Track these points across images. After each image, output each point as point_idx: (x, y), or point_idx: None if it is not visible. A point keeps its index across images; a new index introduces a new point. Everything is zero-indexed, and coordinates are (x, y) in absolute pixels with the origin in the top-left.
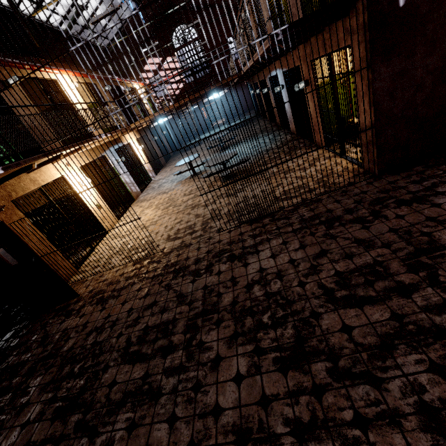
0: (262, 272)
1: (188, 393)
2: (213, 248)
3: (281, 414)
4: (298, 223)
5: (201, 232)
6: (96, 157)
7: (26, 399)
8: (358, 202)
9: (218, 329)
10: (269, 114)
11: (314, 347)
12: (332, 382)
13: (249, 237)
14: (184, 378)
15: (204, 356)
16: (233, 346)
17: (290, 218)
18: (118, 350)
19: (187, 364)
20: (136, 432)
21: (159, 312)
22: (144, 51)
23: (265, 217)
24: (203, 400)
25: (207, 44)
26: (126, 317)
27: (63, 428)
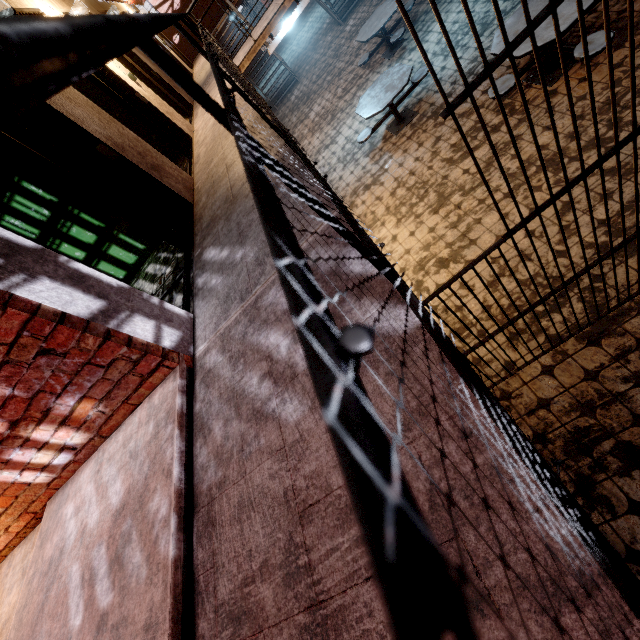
0: None
1: None
2: None
3: None
4: None
5: None
6: None
7: None
8: None
9: None
10: None
11: None
12: None
13: None
14: None
15: None
16: None
17: None
18: None
19: None
20: None
21: None
22: None
23: None
24: None
25: None
26: None
27: None
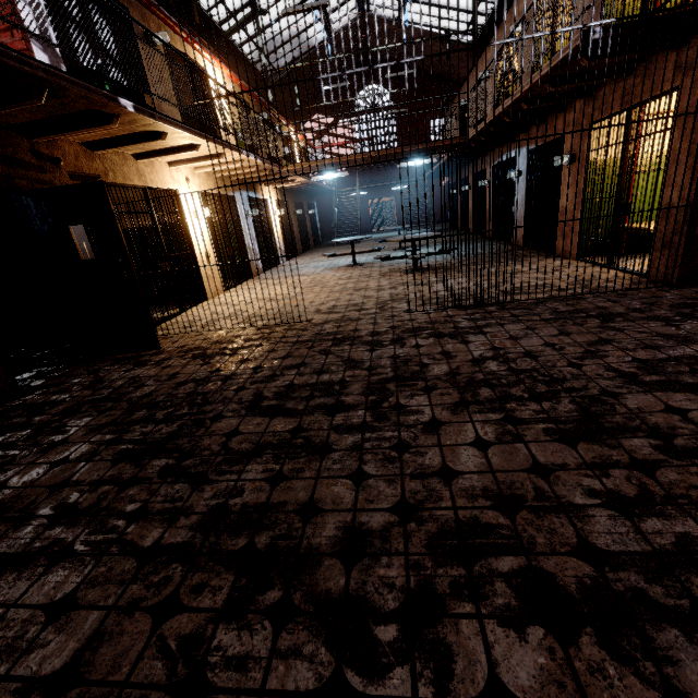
0: (497, 350)
1: (385, 452)
2: (402, 324)
3: (579, 484)
4: (550, 314)
5: (377, 310)
6: (223, 192)
7: (62, 437)
8: (650, 304)
9: (429, 395)
10: (474, 223)
11: (620, 423)
12: (669, 459)
13: (465, 320)
14: (373, 436)
15: (408, 418)
16: (463, 413)
17: (533, 309)
18: (240, 403)
19: (377, 423)
20: (288, 484)
21: (314, 373)
22: (325, 89)
23: (489, 305)
24: (417, 460)
25: (495, 14)
26: (251, 373)
27: (136, 471)
